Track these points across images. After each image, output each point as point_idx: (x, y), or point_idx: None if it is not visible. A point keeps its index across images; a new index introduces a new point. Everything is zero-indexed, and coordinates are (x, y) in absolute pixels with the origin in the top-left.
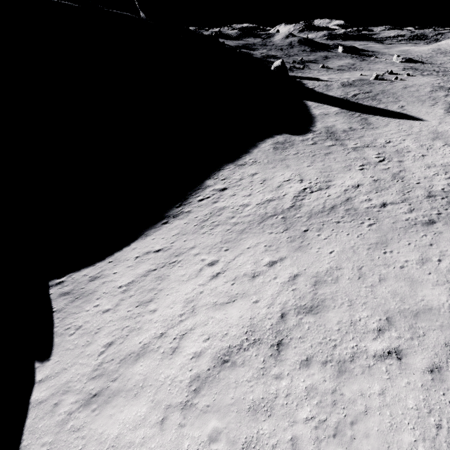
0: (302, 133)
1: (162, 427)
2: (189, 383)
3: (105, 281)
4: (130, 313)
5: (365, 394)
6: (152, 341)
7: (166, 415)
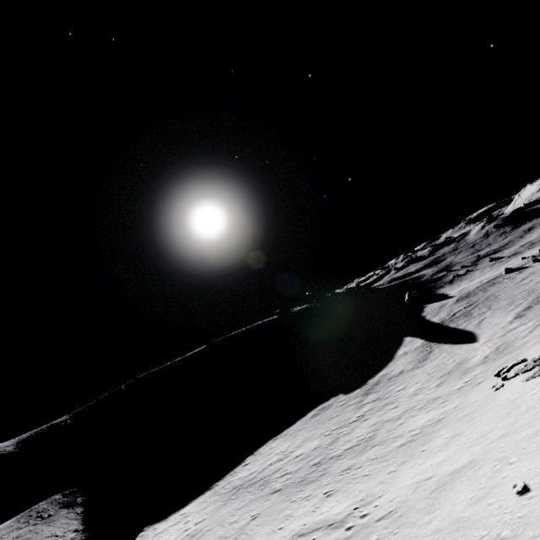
0: (354, 389)
1: None
2: None
3: (155, 531)
4: None
5: None
6: None
7: None
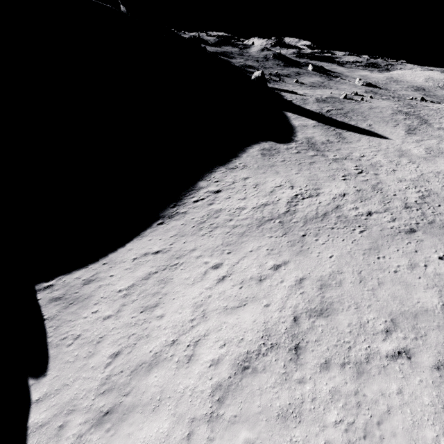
0: (286, 141)
1: (189, 443)
2: (211, 393)
3: (101, 285)
4: (135, 320)
5: (385, 393)
6: (163, 349)
7: (192, 430)
